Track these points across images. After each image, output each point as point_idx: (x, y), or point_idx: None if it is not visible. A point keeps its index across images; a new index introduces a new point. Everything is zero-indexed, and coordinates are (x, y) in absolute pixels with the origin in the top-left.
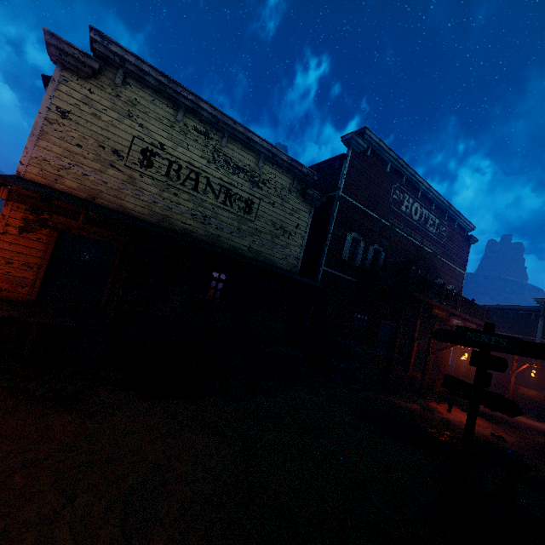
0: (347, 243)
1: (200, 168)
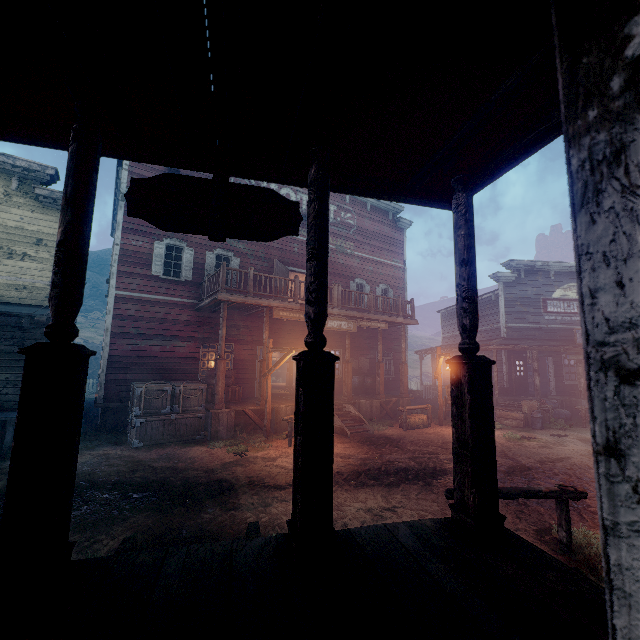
0: (158, 253)
1: None
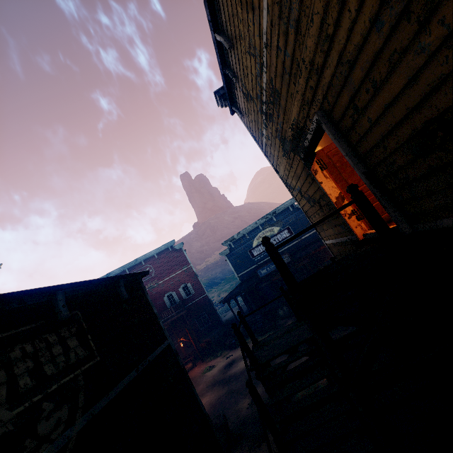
0: None
1: None
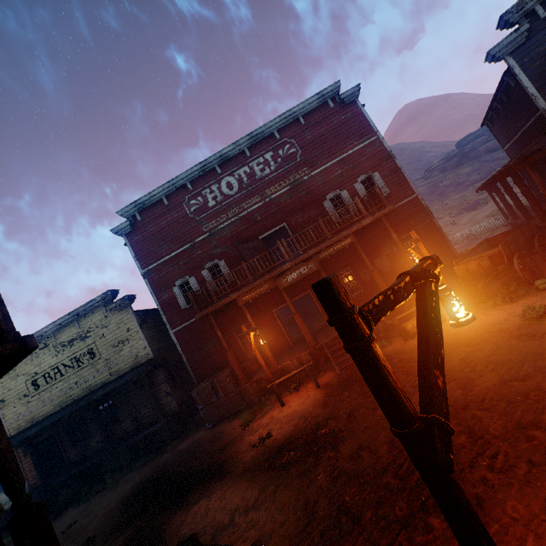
0: (178, 294)
1: (56, 363)
